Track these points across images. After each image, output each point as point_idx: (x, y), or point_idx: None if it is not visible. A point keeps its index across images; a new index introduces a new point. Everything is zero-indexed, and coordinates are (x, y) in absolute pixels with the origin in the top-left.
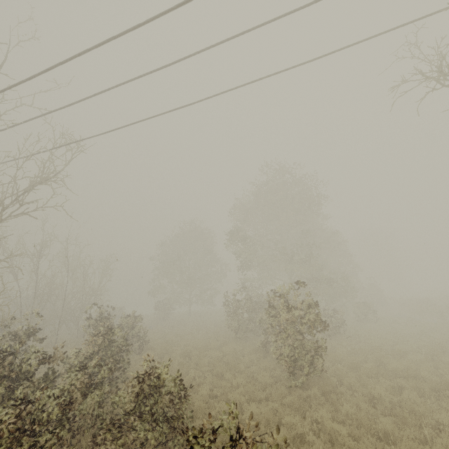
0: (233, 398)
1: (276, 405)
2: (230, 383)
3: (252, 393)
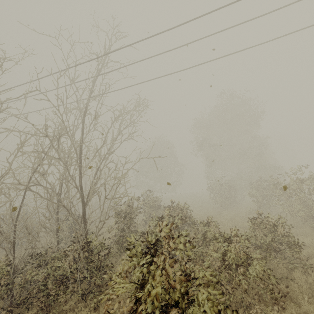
0: None
1: (311, 237)
2: None
3: None
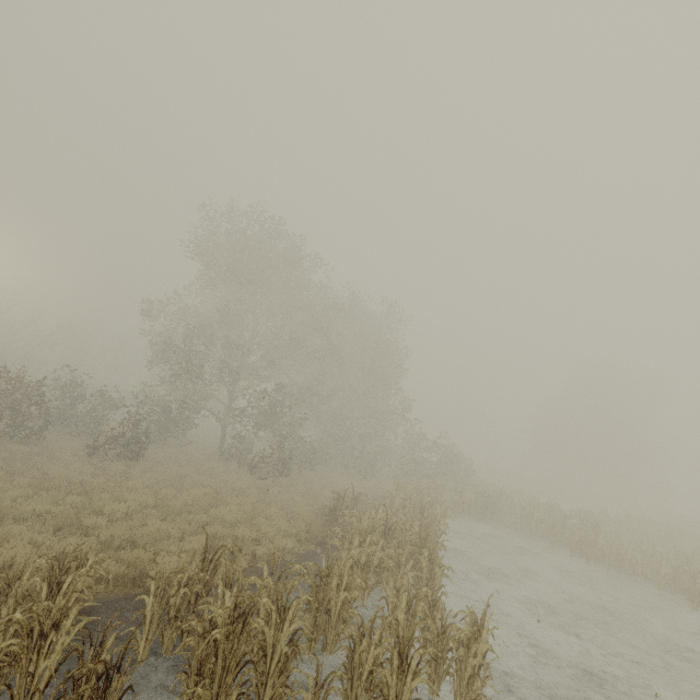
0: None
1: None
2: None
3: None
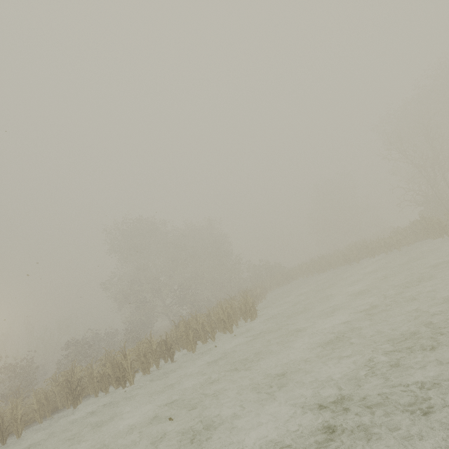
0: None
1: None
2: None
3: None
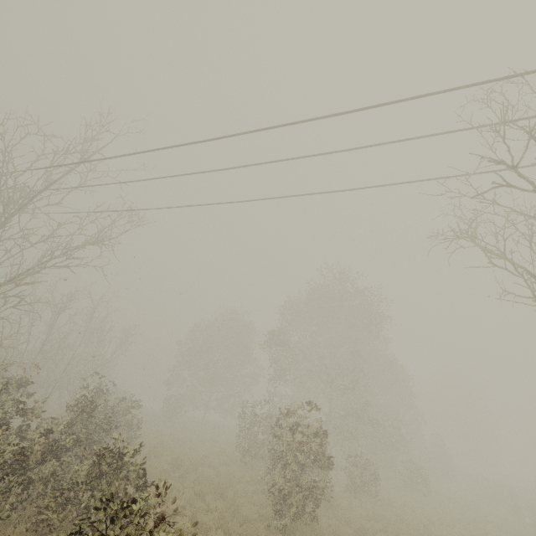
0: (200, 519)
1: None
2: (208, 506)
3: (226, 523)
